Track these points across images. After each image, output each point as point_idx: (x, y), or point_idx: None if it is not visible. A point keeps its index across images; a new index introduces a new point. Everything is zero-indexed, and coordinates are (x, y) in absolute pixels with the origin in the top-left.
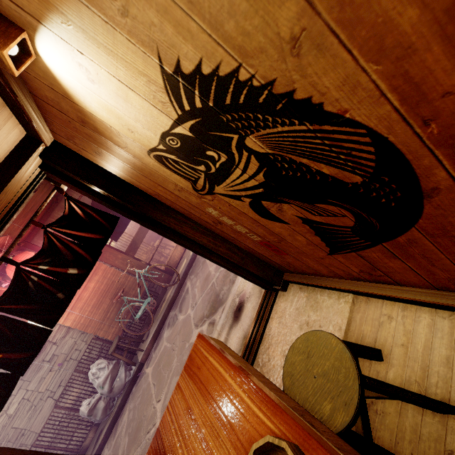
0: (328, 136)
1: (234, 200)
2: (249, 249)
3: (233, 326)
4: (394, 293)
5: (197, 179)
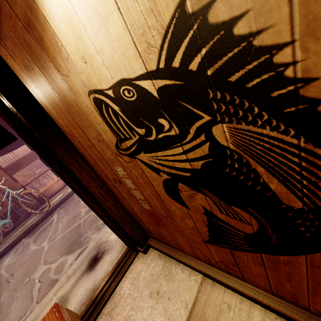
0: (311, 159)
1: (151, 171)
2: (132, 210)
3: (85, 274)
4: (239, 287)
5: (127, 138)
